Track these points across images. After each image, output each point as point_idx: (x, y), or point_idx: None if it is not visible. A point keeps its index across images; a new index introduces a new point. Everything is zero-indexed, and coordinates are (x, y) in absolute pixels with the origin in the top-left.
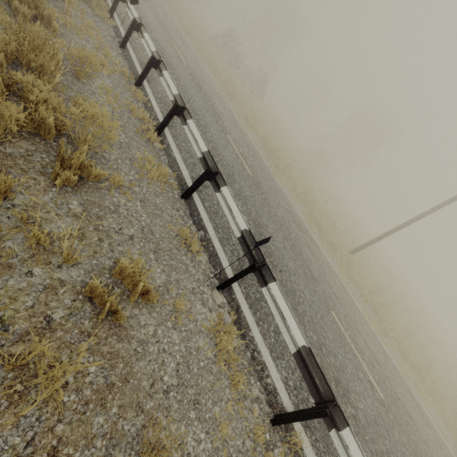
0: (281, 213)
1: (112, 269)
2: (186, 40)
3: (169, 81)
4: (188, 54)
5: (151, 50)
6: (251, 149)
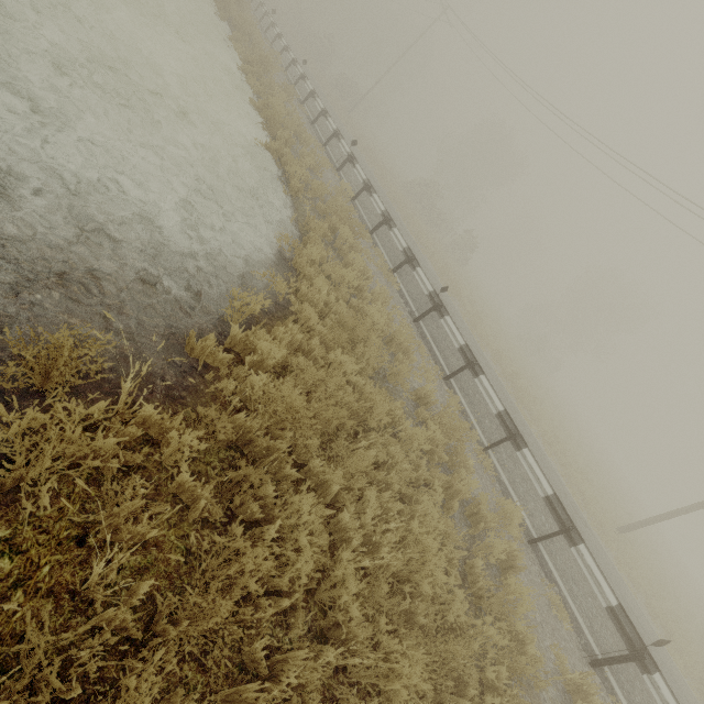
0: (566, 505)
1: (555, 672)
2: (404, 224)
3: (490, 391)
4: (421, 260)
5: (459, 342)
6: (507, 396)
